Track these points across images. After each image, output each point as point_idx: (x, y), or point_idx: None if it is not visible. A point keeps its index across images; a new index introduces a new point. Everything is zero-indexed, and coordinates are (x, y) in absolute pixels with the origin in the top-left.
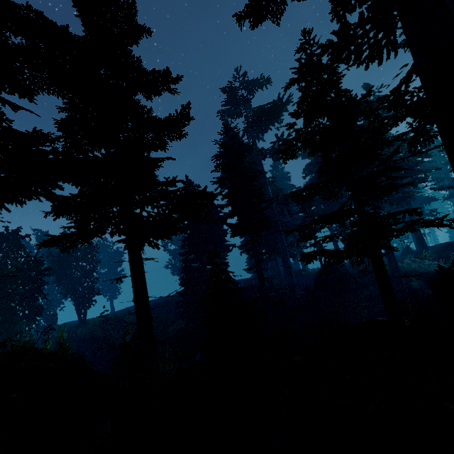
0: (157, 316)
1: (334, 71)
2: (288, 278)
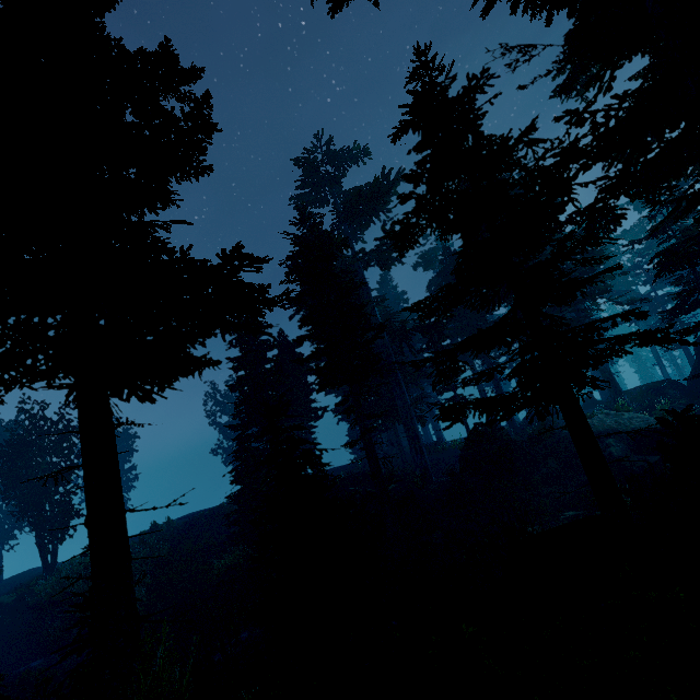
0: (194, 544)
1: (469, 107)
2: (417, 457)
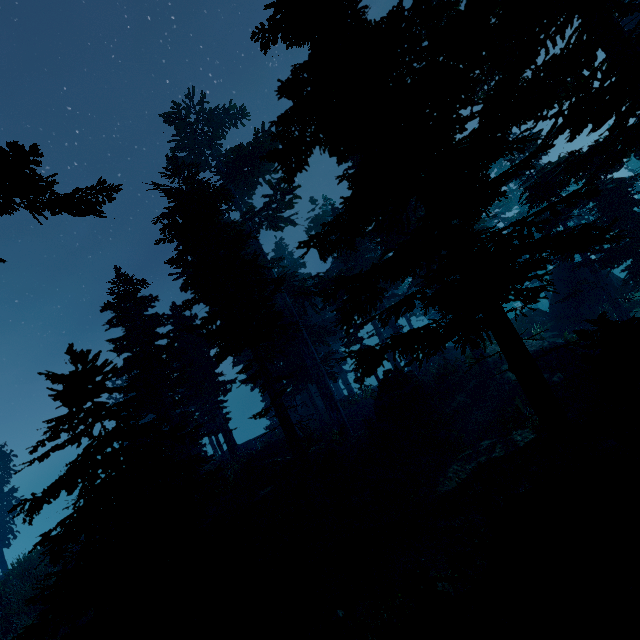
0: None
1: None
2: (333, 413)
